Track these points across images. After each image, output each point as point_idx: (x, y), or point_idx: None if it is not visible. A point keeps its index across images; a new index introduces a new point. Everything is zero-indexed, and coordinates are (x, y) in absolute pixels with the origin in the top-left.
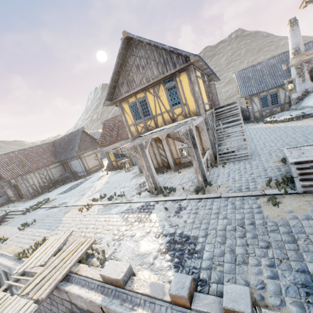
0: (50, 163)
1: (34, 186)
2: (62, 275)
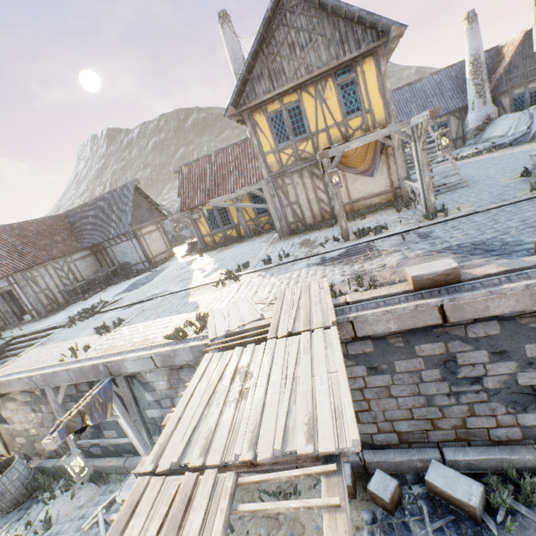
0: (73, 249)
1: (49, 292)
2: (332, 304)
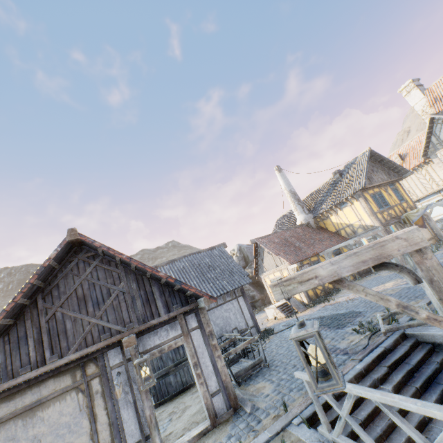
0: None
1: None
2: None
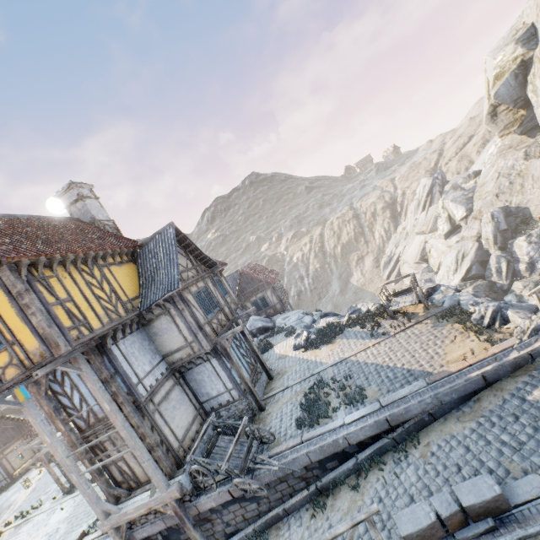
0: None
1: None
2: None
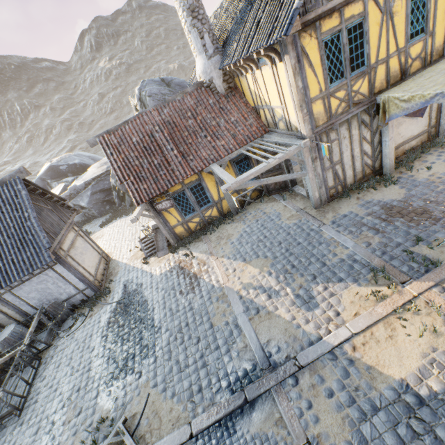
0: None
1: None
2: None
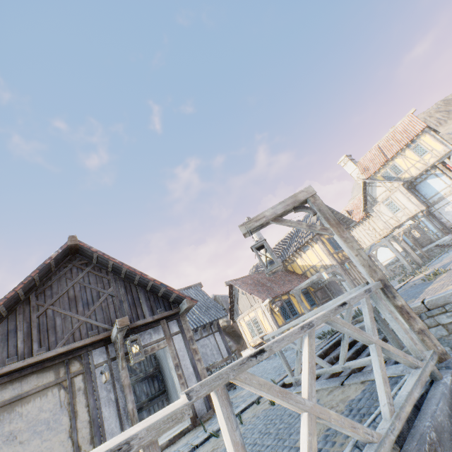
0: None
1: None
2: None
